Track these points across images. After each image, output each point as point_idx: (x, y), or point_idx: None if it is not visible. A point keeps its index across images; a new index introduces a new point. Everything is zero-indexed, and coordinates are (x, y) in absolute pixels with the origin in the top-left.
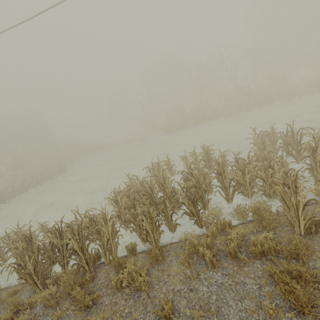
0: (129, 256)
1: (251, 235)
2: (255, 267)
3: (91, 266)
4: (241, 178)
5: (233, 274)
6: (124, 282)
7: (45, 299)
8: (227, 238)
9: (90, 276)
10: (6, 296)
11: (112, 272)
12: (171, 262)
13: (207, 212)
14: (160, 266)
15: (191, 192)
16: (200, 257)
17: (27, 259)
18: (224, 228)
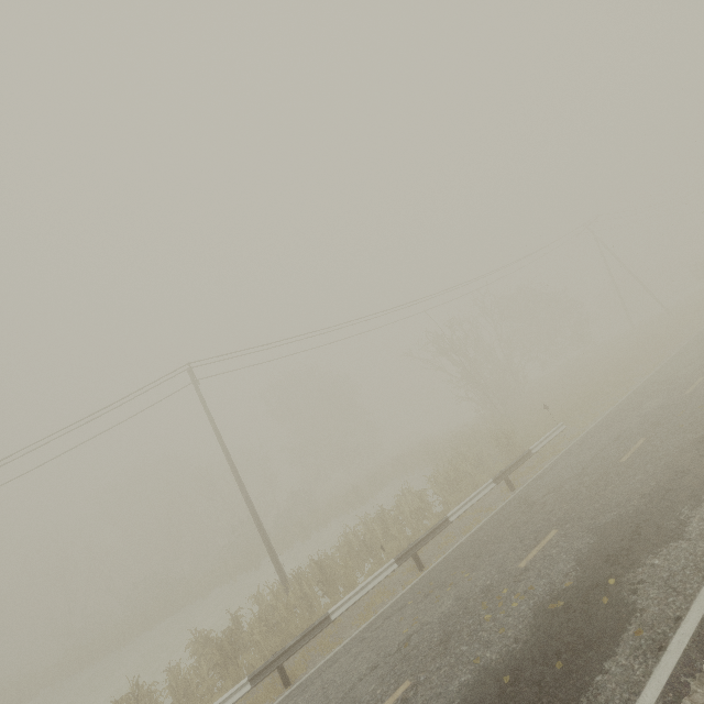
0: None
1: None
2: None
3: None
4: None
5: None
6: None
7: None
8: None
9: None
10: None
11: None
12: None
13: None
14: None
15: None
16: None
17: None
18: None
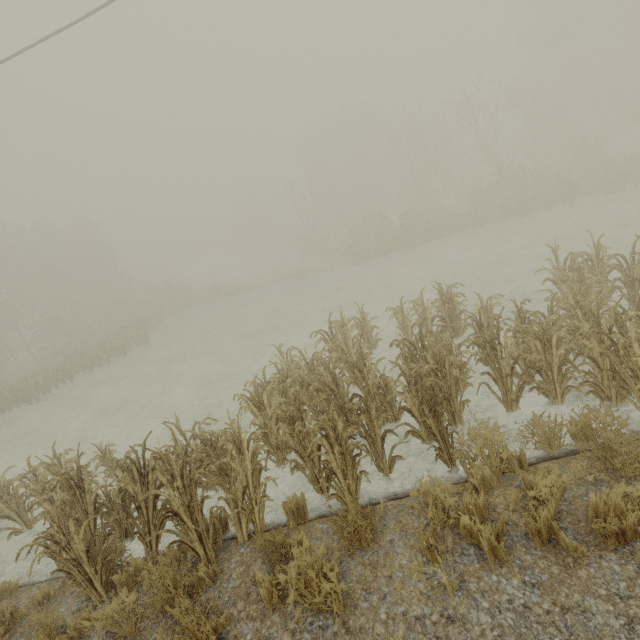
0: (291, 526)
1: (591, 492)
2: (606, 570)
3: (210, 548)
4: (542, 355)
5: (551, 584)
6: (291, 594)
7: (112, 622)
8: (528, 496)
9: (209, 571)
10: (28, 606)
11: (256, 562)
12: (391, 545)
13: (459, 431)
14: (366, 555)
15: (426, 387)
16: (462, 538)
17: (72, 529)
18: (507, 468)
